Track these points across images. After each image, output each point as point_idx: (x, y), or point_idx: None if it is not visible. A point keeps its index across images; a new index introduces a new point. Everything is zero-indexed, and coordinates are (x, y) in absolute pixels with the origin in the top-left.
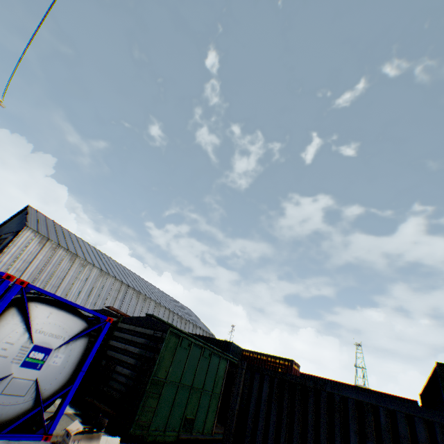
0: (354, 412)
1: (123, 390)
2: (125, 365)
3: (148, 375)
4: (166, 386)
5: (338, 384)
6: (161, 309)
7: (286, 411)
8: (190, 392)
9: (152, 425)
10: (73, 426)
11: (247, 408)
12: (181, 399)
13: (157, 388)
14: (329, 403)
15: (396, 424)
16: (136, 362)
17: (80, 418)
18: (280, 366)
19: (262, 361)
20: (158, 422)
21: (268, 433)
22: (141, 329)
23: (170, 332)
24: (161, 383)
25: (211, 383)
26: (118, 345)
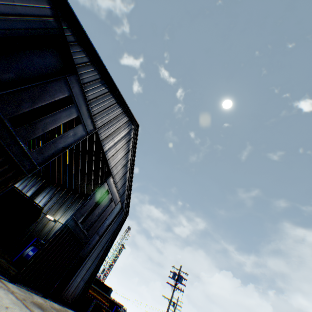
0: None
1: None
2: None
3: None
4: None
5: None
6: None
7: None
8: None
9: None
10: None
11: None
12: None
13: None
14: None
15: None
16: None
17: None
18: None
19: None
20: None
21: None
22: None
23: None
24: None
25: None
26: None
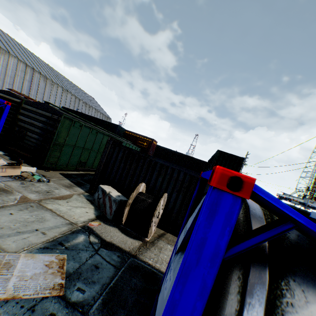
0: (158, 168)
1: (35, 146)
2: (34, 133)
3: (51, 140)
4: (65, 146)
5: (175, 152)
6: (69, 94)
7: (128, 164)
8: (83, 150)
9: (59, 164)
10: (0, 162)
11: (109, 161)
12: (77, 153)
13: (59, 147)
14: (149, 163)
15: (173, 173)
16: (41, 132)
17: (9, 157)
18: (146, 141)
19: (136, 138)
20: (62, 163)
21: (118, 172)
22: (42, 111)
23: (64, 117)
24: (61, 145)
25: (97, 147)
26: (26, 120)
